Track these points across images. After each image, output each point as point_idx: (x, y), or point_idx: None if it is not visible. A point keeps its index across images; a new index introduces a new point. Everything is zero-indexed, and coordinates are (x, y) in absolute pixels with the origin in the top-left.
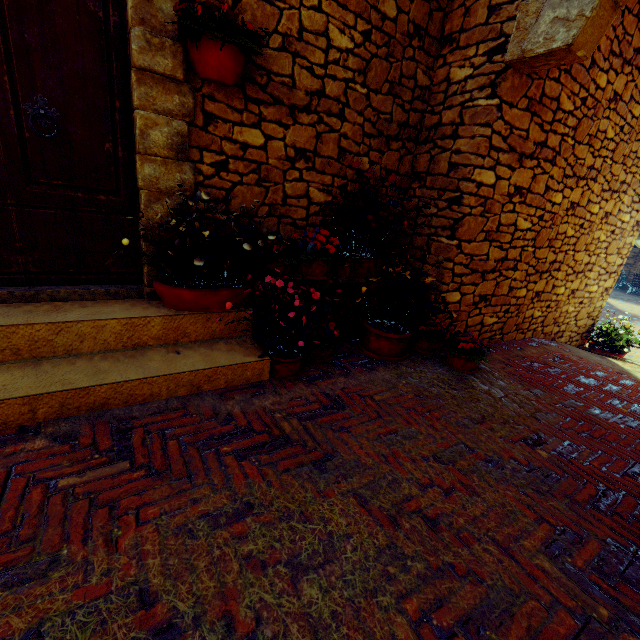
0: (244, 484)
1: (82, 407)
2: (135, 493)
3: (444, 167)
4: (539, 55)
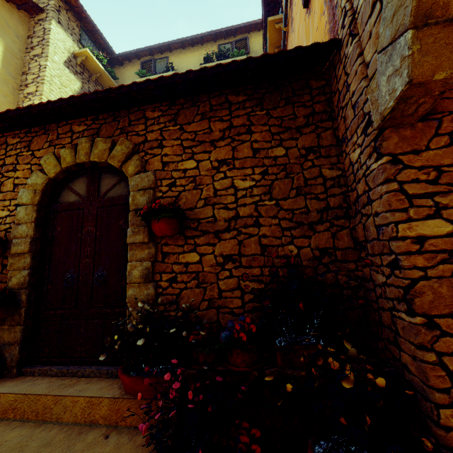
0: None
1: None
2: None
3: (373, 231)
4: (394, 107)
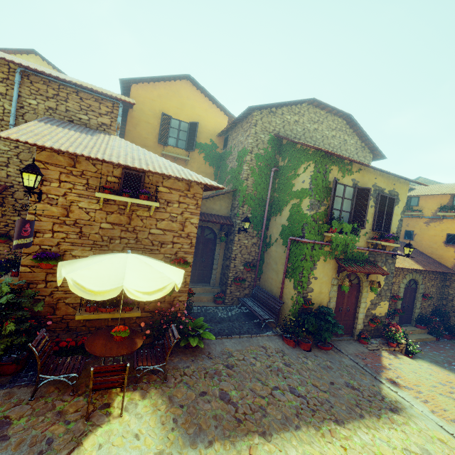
0: (450, 349)
1: (423, 340)
2: (441, 348)
3: (450, 305)
4: None
